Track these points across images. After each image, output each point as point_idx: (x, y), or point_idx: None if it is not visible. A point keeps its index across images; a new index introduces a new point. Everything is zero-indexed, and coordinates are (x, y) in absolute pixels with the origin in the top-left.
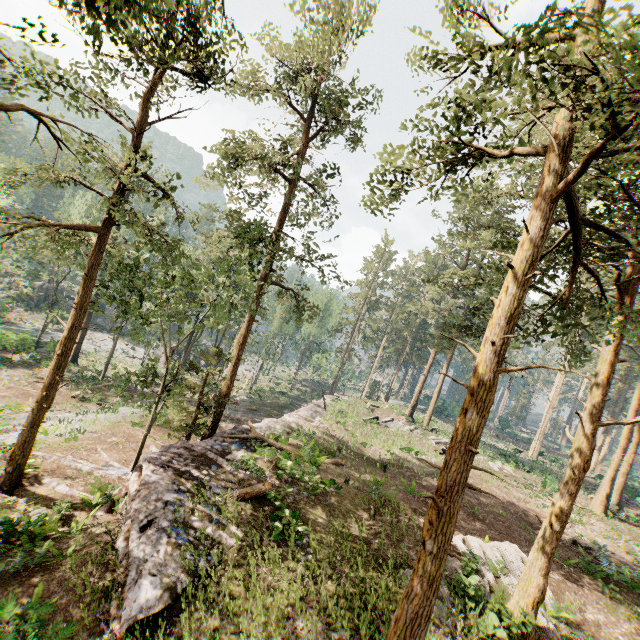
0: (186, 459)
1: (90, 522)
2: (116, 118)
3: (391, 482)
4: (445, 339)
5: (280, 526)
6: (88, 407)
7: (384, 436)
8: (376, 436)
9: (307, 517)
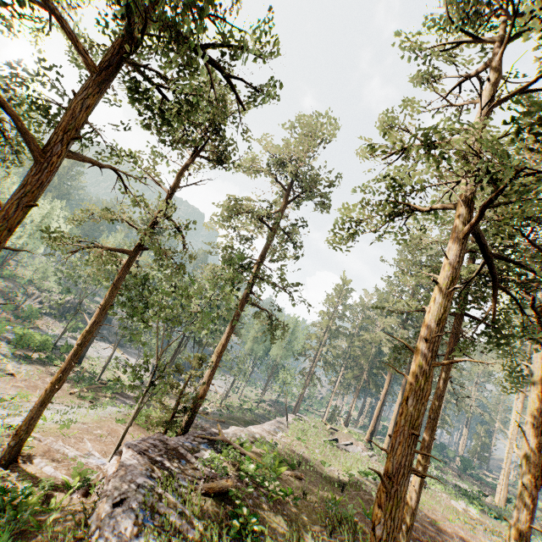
0: (160, 450)
1: (66, 503)
2: (155, 181)
3: (349, 502)
4: (395, 359)
5: (238, 523)
6: (82, 403)
7: (343, 459)
8: (335, 458)
9: (264, 522)
